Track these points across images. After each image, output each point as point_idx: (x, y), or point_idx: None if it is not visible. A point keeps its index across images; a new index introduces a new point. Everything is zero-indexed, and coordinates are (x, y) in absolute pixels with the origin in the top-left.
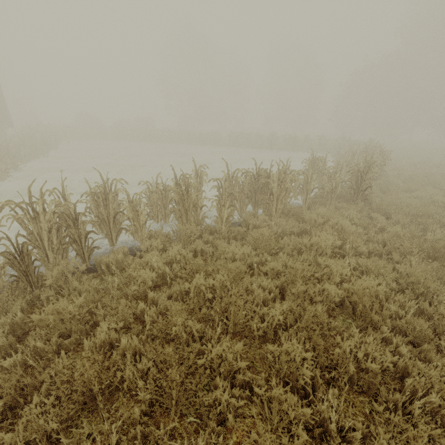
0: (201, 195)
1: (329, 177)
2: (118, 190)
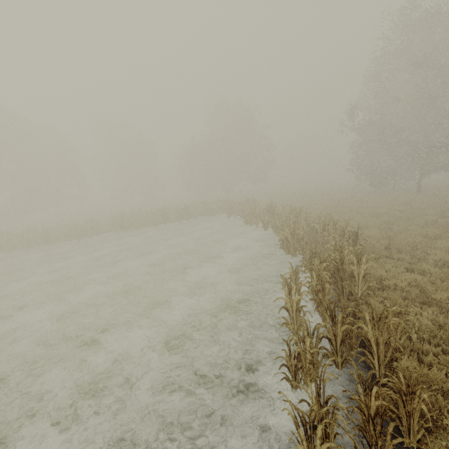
0: (298, 312)
1: (334, 242)
2: (325, 381)
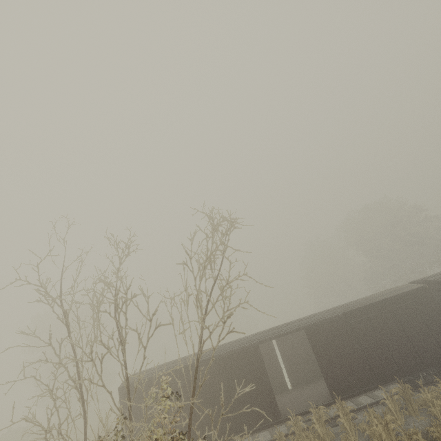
0: None
1: None
2: None
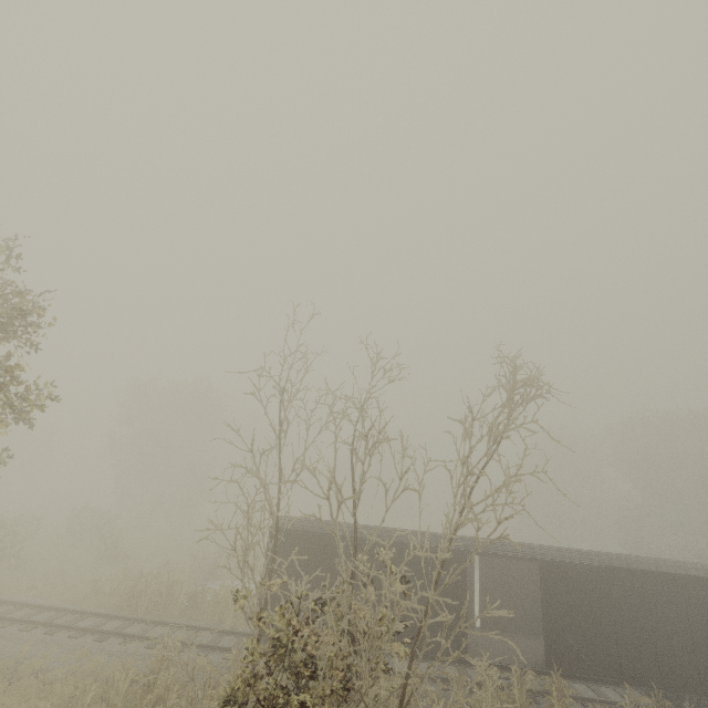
0: None
1: None
2: None
